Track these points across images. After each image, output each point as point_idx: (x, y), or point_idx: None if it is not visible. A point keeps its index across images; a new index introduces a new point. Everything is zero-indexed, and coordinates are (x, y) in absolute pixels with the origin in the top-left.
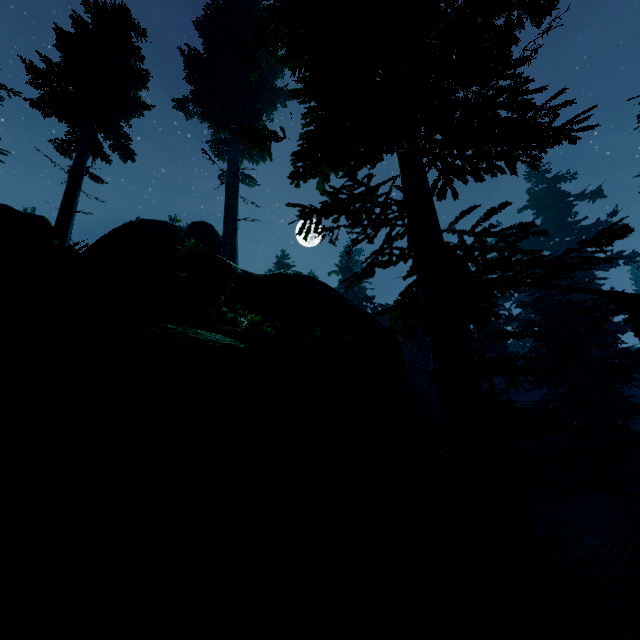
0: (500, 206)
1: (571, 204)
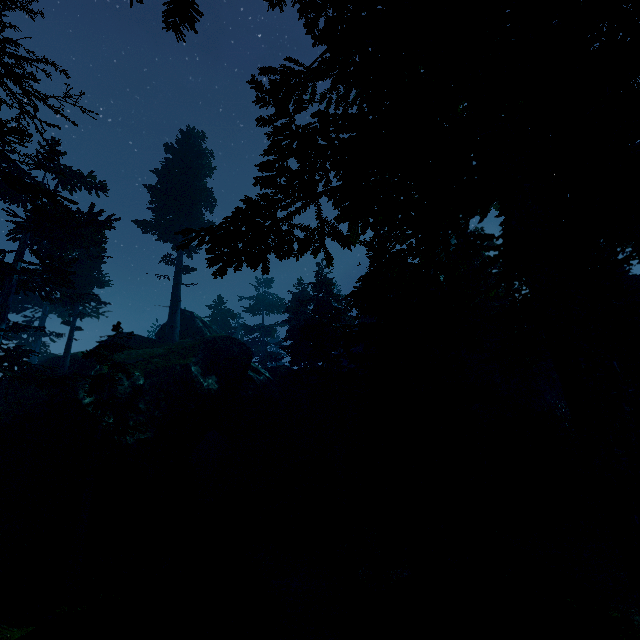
0: None
1: None
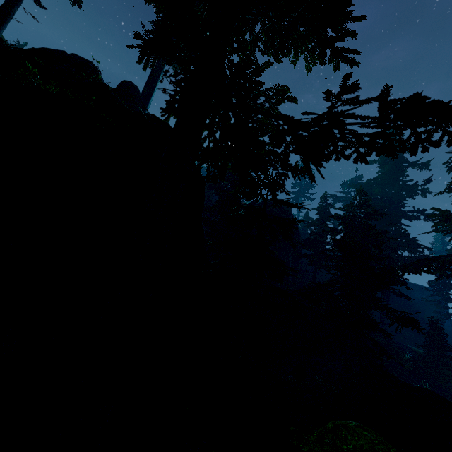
0: (265, 65)
1: (403, 165)
